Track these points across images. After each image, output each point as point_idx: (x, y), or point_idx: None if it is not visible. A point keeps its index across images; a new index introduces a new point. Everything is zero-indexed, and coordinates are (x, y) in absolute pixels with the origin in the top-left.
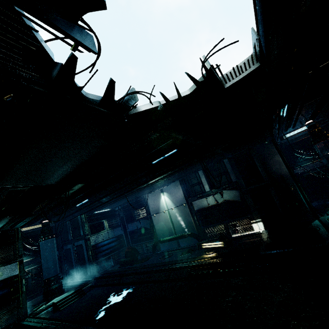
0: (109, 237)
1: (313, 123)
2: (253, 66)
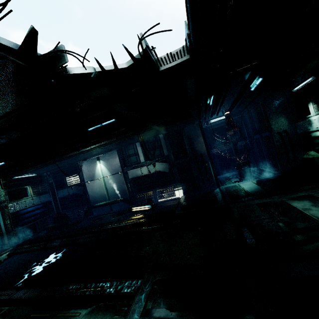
0: (34, 204)
1: (229, 114)
2: (184, 57)
